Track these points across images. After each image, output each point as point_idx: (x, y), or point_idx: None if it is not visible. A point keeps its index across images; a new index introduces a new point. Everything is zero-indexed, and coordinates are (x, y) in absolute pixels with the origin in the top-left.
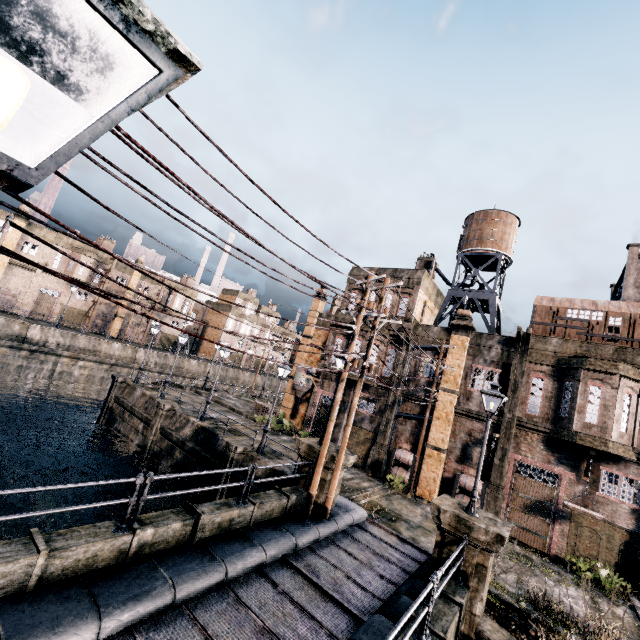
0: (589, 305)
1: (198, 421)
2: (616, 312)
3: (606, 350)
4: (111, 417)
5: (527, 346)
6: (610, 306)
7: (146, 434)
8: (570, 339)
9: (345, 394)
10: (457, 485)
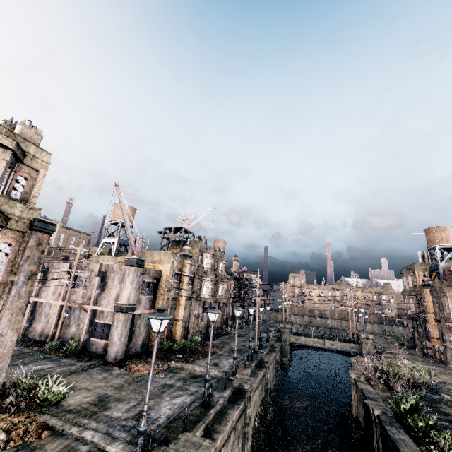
0: None
1: None
2: None
3: None
4: None
5: (435, 287)
6: None
7: None
8: (446, 280)
9: (412, 324)
10: (433, 349)
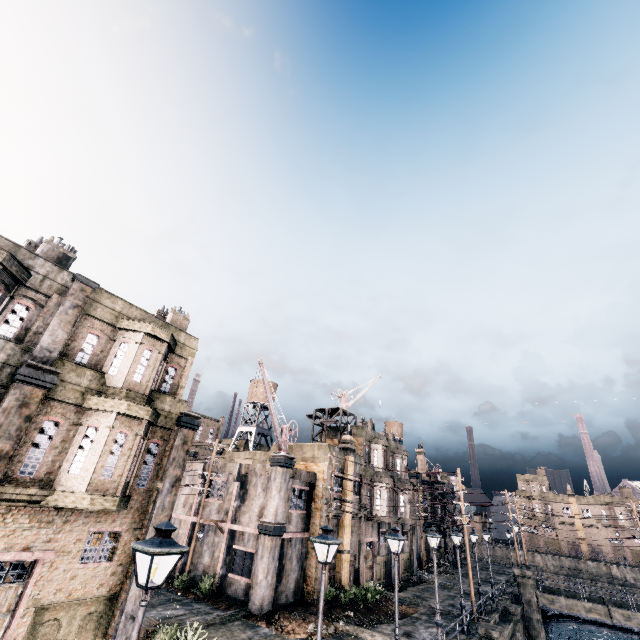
0: None
1: None
2: None
3: None
4: None
5: None
6: None
7: None
8: None
9: None
10: None
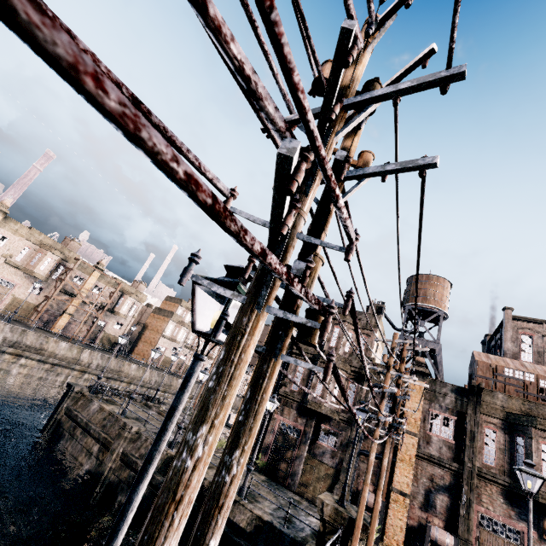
0: (520, 366)
1: (168, 449)
2: (544, 376)
3: (545, 410)
4: (57, 431)
5: (479, 398)
6: (537, 369)
7: (102, 458)
8: (513, 396)
9: (307, 424)
10: (429, 538)
